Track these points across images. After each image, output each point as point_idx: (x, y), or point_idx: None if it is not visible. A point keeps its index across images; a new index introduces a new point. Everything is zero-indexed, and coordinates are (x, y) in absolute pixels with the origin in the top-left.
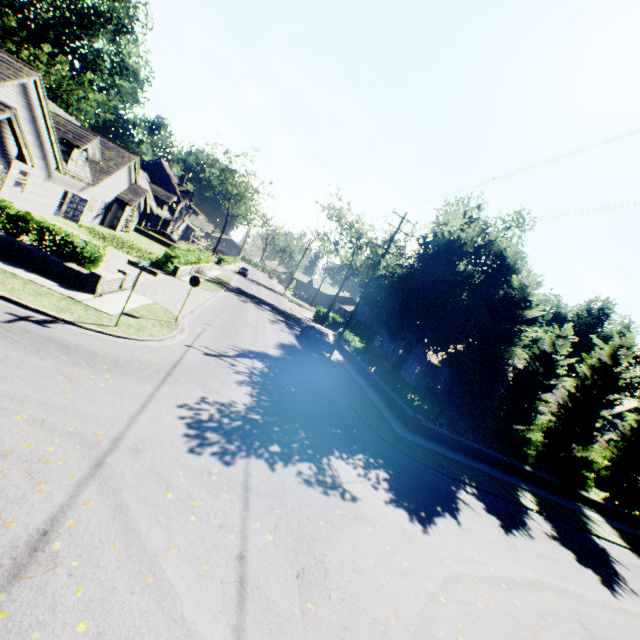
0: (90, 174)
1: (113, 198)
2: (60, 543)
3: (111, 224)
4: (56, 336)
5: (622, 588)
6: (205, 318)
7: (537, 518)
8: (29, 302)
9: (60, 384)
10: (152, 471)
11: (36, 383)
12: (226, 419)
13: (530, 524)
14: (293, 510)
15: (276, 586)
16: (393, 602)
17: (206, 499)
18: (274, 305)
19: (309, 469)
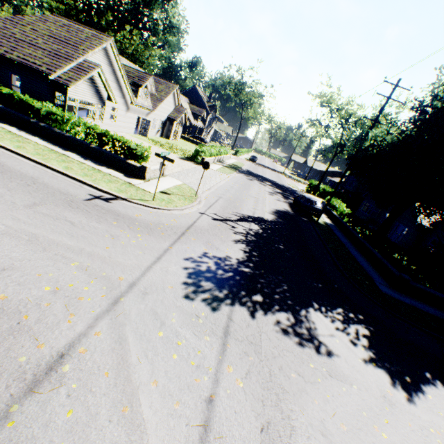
0: (151, 103)
1: (166, 118)
2: (69, 366)
3: (166, 135)
4: (113, 208)
5: None
6: (218, 193)
7: None
8: (102, 187)
9: (106, 241)
10: (152, 311)
11: (91, 240)
12: (219, 271)
13: None
14: (266, 359)
15: (238, 438)
16: None
17: (189, 340)
18: (274, 181)
19: (287, 319)
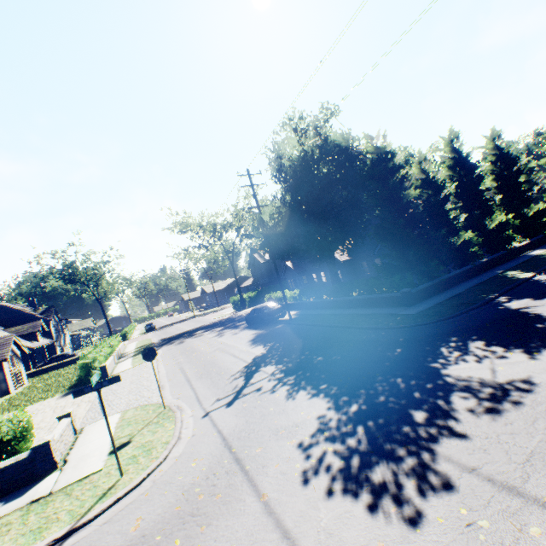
0: None
1: None
2: None
3: None
4: None
5: None
6: (178, 380)
7: (545, 277)
8: None
9: None
10: None
11: None
12: (349, 441)
13: None
14: None
15: None
16: None
17: None
18: (201, 326)
19: (466, 400)
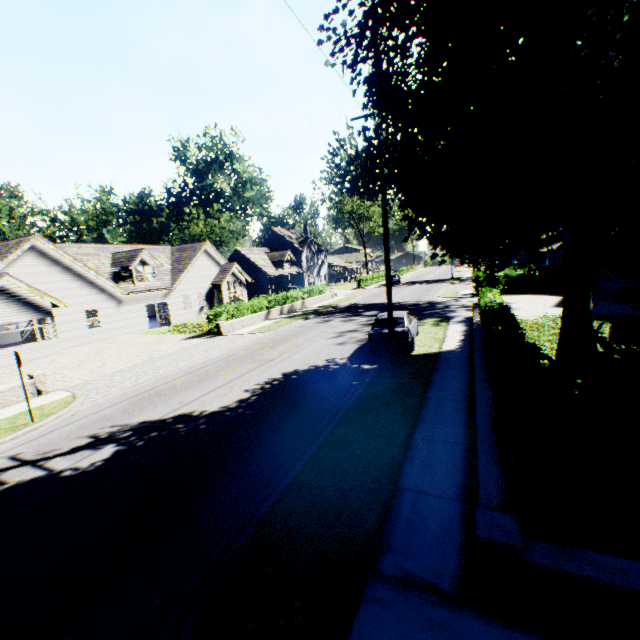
0: (170, 280)
1: (208, 287)
2: None
3: None
4: None
5: None
6: (151, 385)
7: None
8: None
9: None
10: None
11: None
12: None
13: None
14: None
15: None
16: None
17: None
18: (398, 303)
19: None
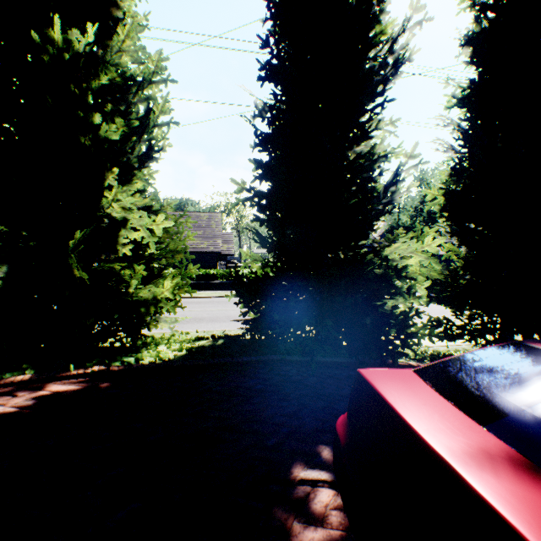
0: None
1: None
2: None
3: None
4: None
5: None
6: None
7: None
8: None
9: None
10: None
11: None
12: None
13: None
14: None
15: None
16: None
17: None
18: None
19: None
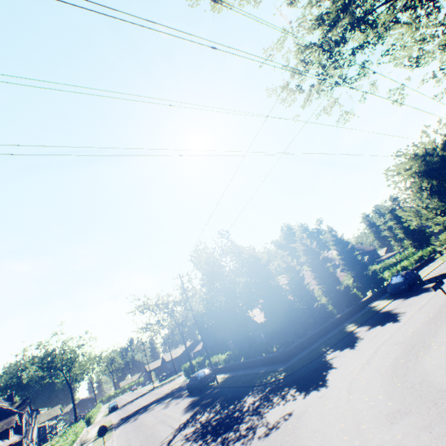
0: None
1: None
2: None
3: None
4: None
5: (400, 316)
6: None
7: (359, 329)
8: None
9: None
10: None
11: None
12: None
13: (359, 334)
14: None
15: None
16: (337, 420)
17: None
18: (156, 399)
19: (261, 430)
